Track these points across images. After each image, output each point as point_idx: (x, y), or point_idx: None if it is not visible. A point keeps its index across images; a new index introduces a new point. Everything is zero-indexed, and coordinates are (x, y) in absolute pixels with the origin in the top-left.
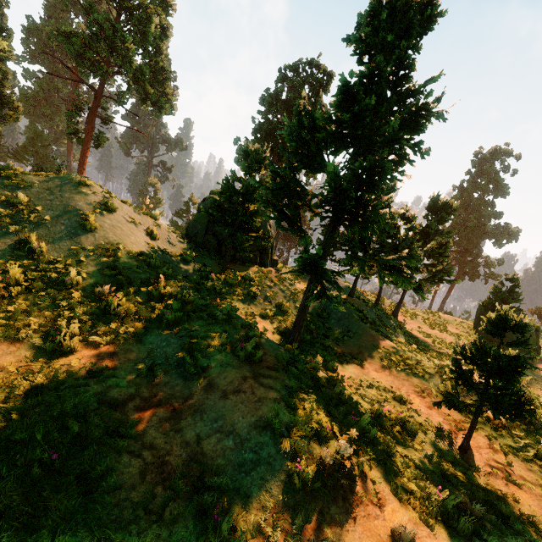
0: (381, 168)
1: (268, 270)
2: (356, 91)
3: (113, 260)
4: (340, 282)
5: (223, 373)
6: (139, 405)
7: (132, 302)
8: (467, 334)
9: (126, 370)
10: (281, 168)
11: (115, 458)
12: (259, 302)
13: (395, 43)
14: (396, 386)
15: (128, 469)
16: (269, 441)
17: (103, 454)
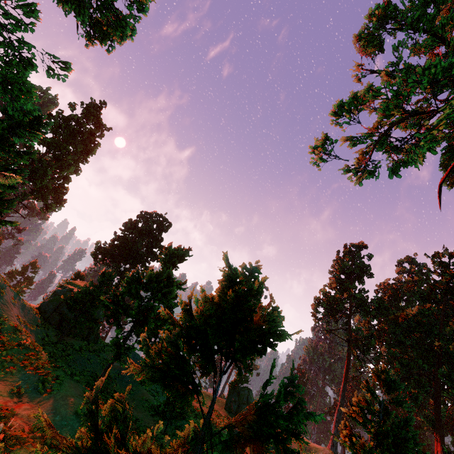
0: (155, 307)
1: (91, 344)
2: (153, 278)
3: (1, 327)
4: (139, 358)
5: (59, 392)
6: (13, 404)
7: (9, 355)
8: (220, 408)
9: (5, 390)
10: (118, 293)
11: (7, 420)
12: (78, 366)
13: (171, 264)
14: (145, 420)
15: (13, 423)
16: (75, 418)
17: (1, 418)
